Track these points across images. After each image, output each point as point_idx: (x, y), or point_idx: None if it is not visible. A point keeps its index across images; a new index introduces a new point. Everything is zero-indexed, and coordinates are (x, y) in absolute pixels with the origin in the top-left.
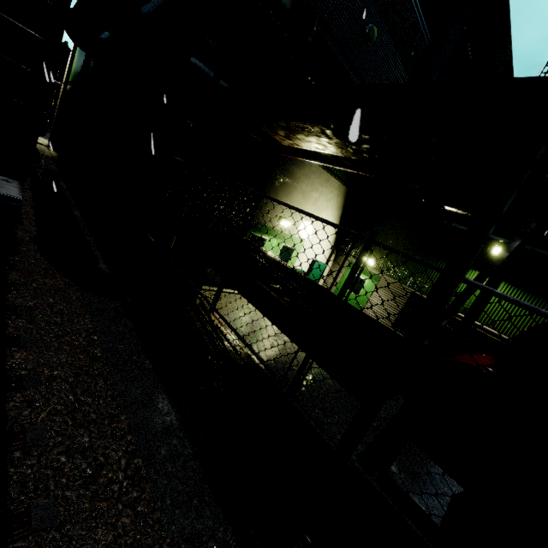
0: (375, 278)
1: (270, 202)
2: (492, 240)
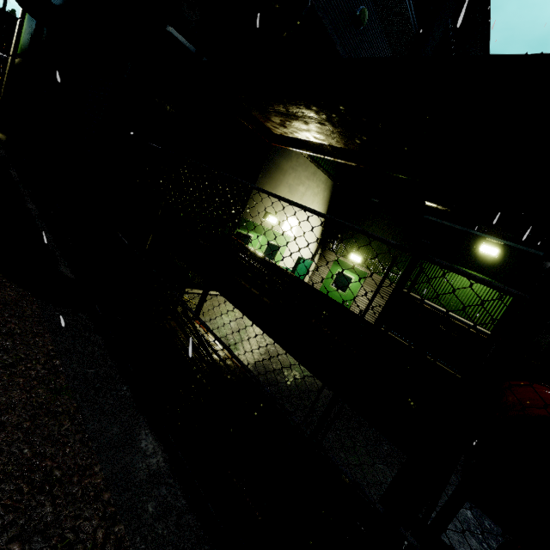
0: (362, 276)
1: (255, 196)
2: (479, 237)
